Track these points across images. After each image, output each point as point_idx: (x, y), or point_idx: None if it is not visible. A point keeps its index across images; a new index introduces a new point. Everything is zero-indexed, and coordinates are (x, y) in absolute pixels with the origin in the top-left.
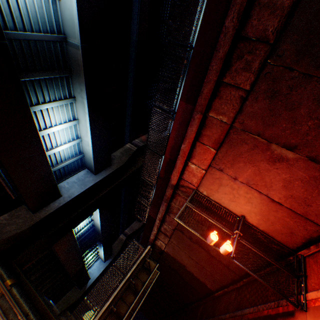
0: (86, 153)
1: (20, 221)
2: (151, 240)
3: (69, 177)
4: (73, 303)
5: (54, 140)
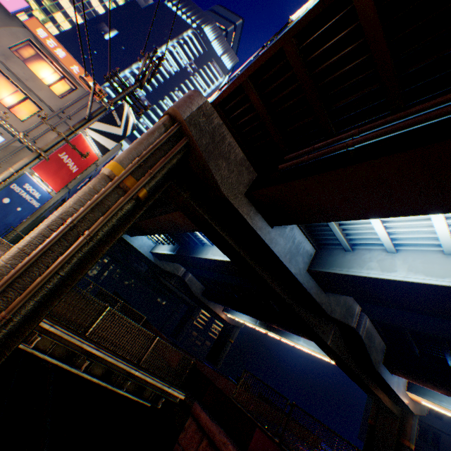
0: (355, 257)
1: (233, 177)
2: (195, 409)
3: (300, 227)
4: None
5: None
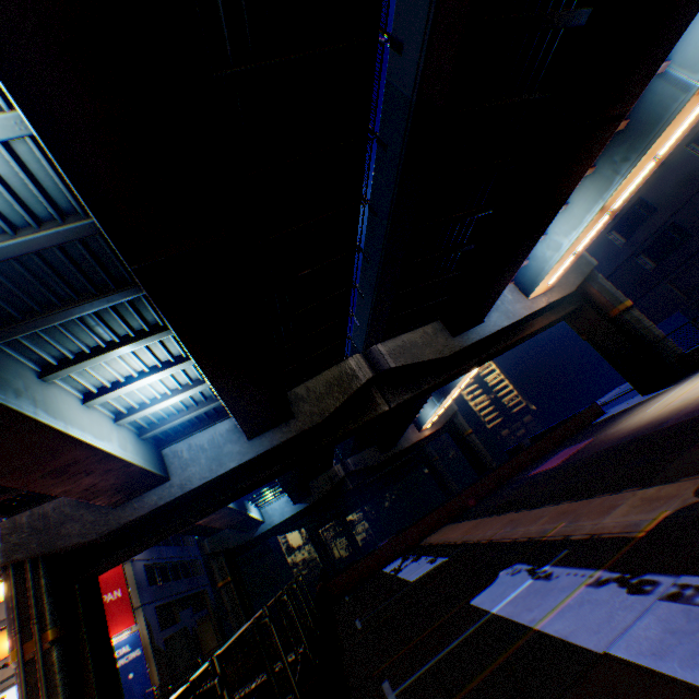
0: None
1: (89, 517)
2: None
3: (196, 433)
4: (232, 547)
5: (148, 390)
